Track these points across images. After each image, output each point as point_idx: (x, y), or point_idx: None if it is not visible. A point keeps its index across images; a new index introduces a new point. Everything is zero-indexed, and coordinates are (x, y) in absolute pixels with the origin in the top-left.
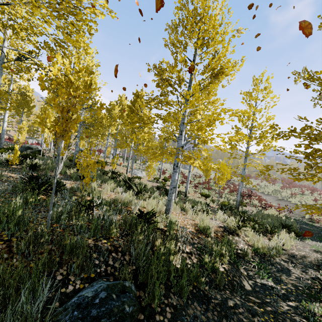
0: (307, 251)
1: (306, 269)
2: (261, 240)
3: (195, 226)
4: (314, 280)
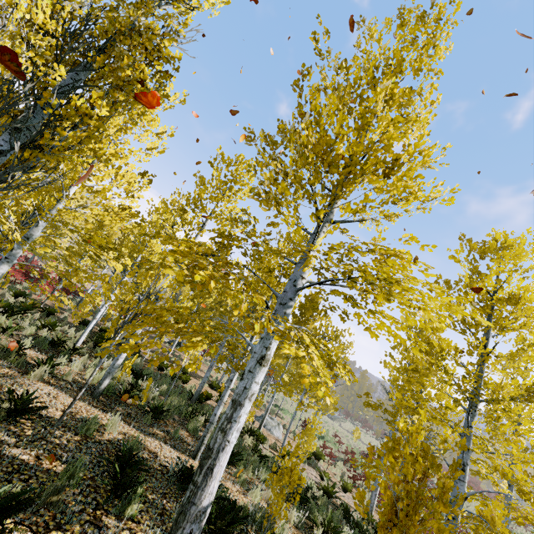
0: None
1: None
2: None
3: None
4: None
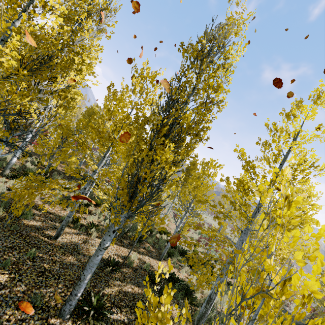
0: None
1: None
2: None
3: None
4: None
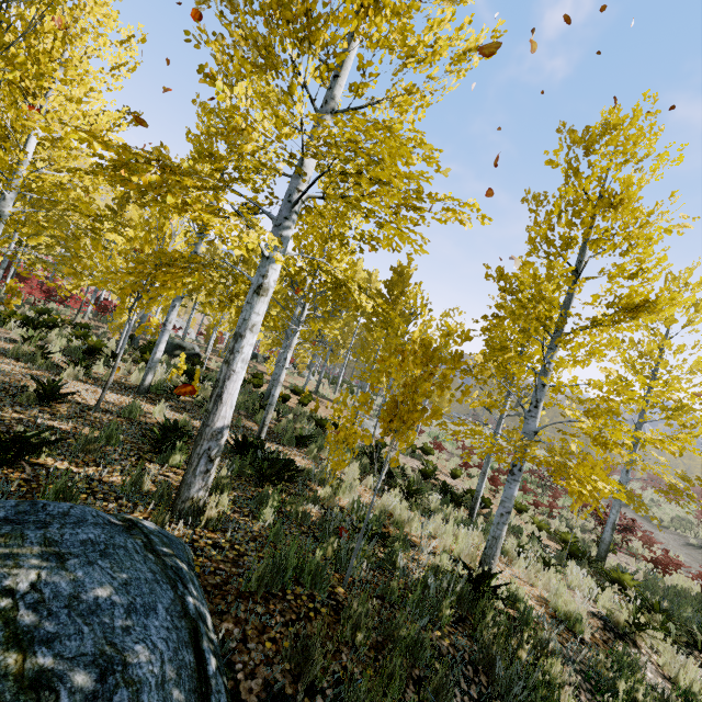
0: None
1: None
2: (693, 670)
3: (544, 604)
4: None
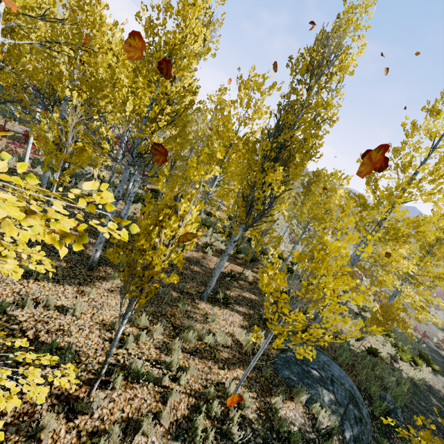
0: (439, 387)
1: (439, 399)
2: (414, 372)
3: None
4: (443, 408)
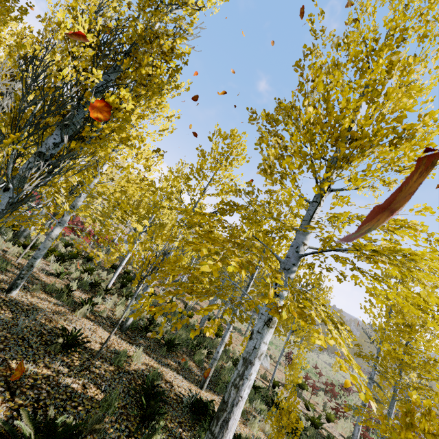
0: None
1: None
2: None
3: None
4: None
